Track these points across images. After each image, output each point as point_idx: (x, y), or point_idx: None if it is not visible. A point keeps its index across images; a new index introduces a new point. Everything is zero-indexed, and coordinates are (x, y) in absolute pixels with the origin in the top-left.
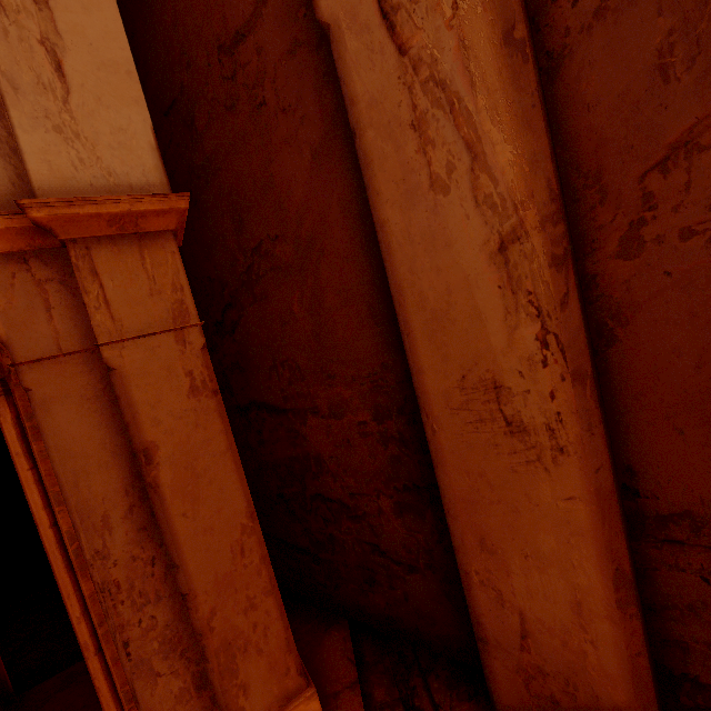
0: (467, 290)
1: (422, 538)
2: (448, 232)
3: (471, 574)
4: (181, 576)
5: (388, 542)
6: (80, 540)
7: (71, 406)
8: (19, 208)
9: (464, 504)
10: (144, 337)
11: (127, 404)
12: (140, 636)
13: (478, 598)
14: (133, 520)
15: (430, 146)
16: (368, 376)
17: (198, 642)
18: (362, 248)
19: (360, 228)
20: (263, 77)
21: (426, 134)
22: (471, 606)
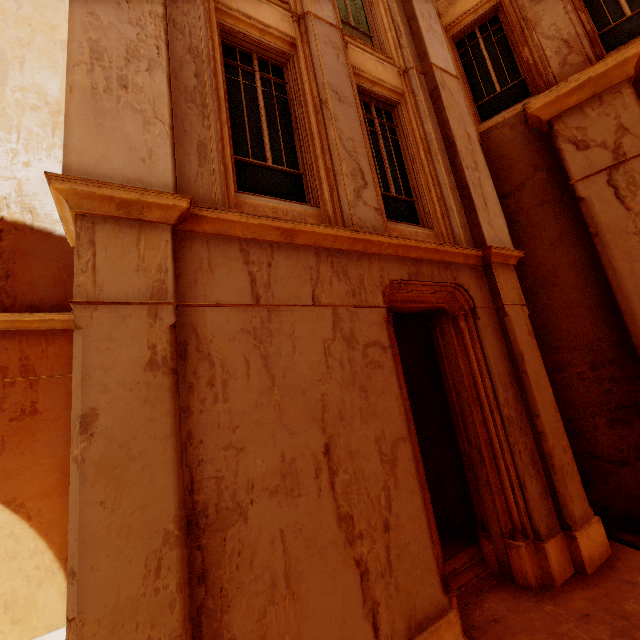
0: None
1: (631, 439)
2: None
3: None
4: (539, 421)
5: (602, 448)
6: (497, 392)
7: (490, 329)
8: (486, 248)
9: None
10: (513, 305)
11: (513, 332)
12: (523, 450)
13: None
14: (512, 389)
15: None
16: (586, 345)
17: (548, 462)
18: (583, 282)
19: (582, 274)
20: (519, 212)
21: None
22: None
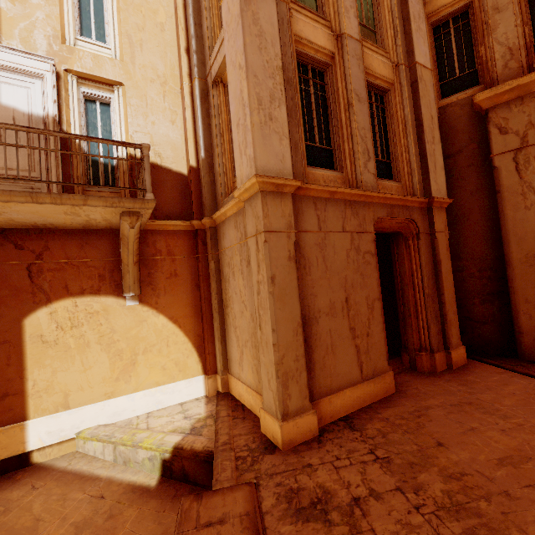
0: (532, 232)
1: (491, 311)
2: (528, 219)
3: (520, 311)
4: (443, 297)
5: (474, 315)
6: (424, 280)
7: (425, 246)
8: (431, 198)
9: (521, 290)
10: (441, 232)
11: (438, 248)
12: (432, 311)
13: (521, 319)
14: (432, 280)
15: (526, 199)
16: (478, 258)
17: (444, 317)
18: (485, 220)
19: (485, 214)
20: (455, 169)
21: (525, 197)
22: (518, 322)
